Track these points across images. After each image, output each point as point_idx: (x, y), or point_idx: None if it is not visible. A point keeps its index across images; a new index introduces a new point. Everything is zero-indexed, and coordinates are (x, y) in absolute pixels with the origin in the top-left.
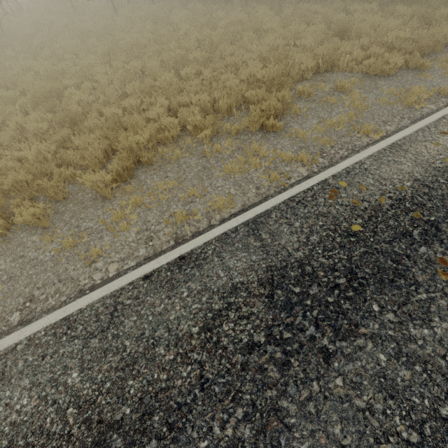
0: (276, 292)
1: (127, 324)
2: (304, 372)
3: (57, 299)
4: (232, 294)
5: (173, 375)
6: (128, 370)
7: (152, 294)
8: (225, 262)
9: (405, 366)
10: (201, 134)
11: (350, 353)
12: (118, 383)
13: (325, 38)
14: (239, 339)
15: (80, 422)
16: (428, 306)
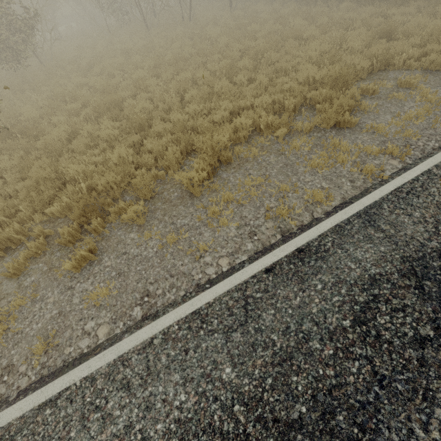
0: (425, 283)
1: (265, 317)
2: None
3: (176, 294)
4: (374, 286)
5: (341, 371)
6: (286, 365)
7: (281, 287)
8: (350, 253)
9: None
10: (279, 132)
11: None
12: (280, 379)
13: (371, 40)
14: (402, 332)
15: (253, 420)
16: None
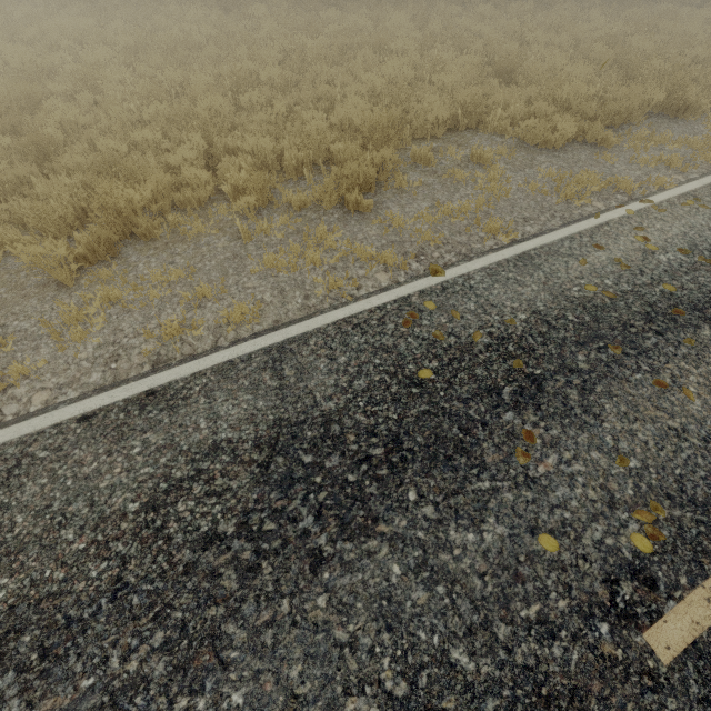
0: (276, 459)
1: (28, 489)
2: (276, 583)
3: None
4: (209, 456)
5: (76, 574)
6: (6, 561)
7: (84, 445)
8: (214, 406)
9: (424, 585)
10: (240, 202)
11: (352, 560)
12: None
13: (477, 77)
14: (195, 526)
15: None
16: (486, 501)
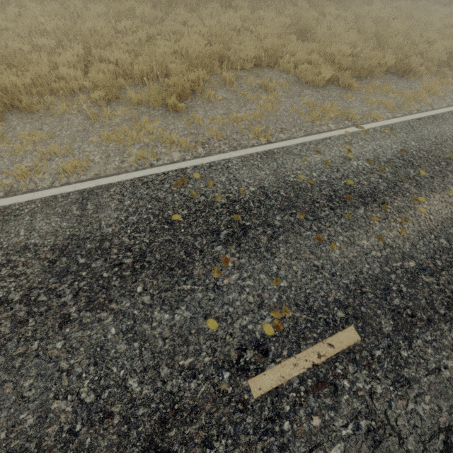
0: (62, 259)
1: None
2: (34, 331)
3: None
4: (19, 253)
5: None
6: None
7: None
8: (34, 222)
9: (127, 341)
10: (93, 94)
11: (87, 322)
12: None
13: (282, 32)
14: None
15: None
16: (184, 296)
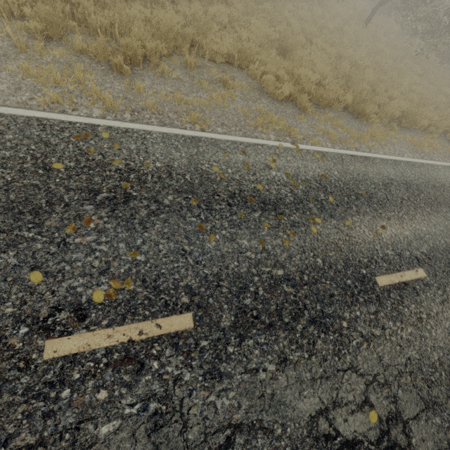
0: None
1: None
2: None
3: None
4: None
5: None
6: None
7: None
8: None
9: None
10: (28, 23)
11: None
12: None
13: (264, 42)
14: None
15: None
16: (20, 242)
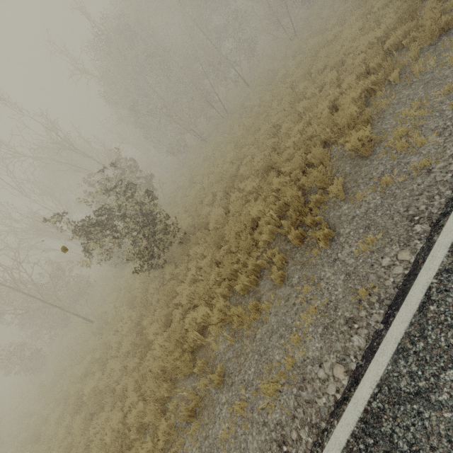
0: None
1: None
2: None
3: (442, 197)
4: None
5: None
6: None
7: None
8: None
9: None
10: (393, 75)
11: None
12: None
13: None
14: None
15: None
16: None
